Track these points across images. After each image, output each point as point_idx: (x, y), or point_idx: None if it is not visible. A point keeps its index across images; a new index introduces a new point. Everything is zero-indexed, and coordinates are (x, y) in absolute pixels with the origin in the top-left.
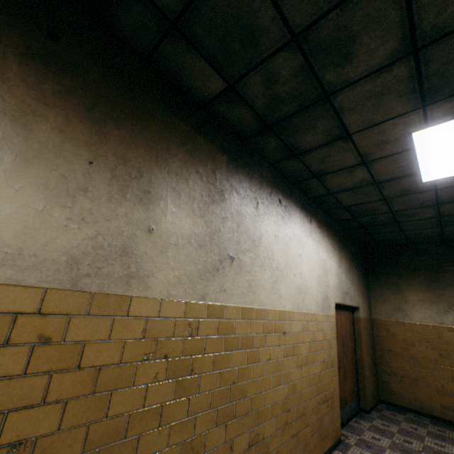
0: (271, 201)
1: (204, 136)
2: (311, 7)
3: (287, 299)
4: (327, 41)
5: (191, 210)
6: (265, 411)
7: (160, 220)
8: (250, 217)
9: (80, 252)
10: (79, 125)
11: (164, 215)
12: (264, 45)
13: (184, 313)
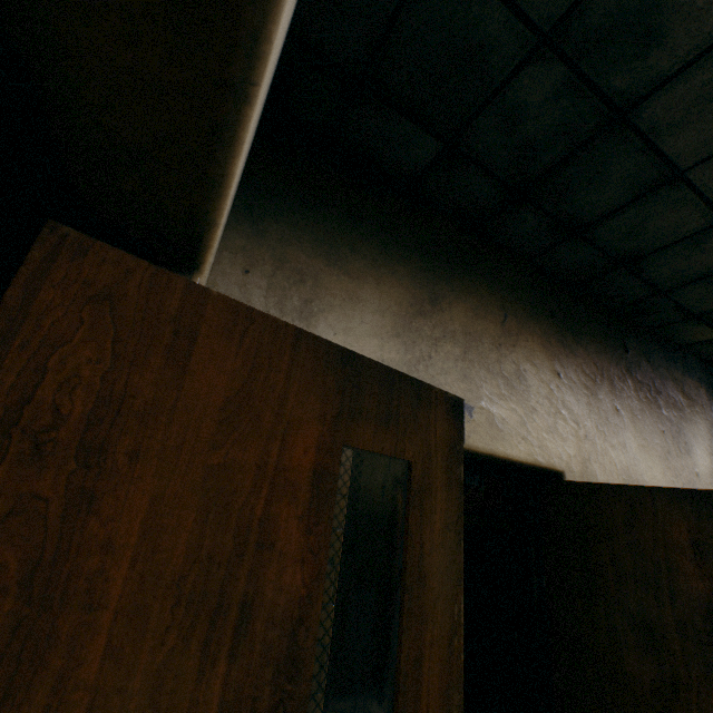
0: None
1: (687, 375)
2: None
3: None
4: None
5: (705, 449)
6: None
7: (697, 464)
8: None
9: None
10: (651, 406)
11: (696, 459)
12: None
13: None
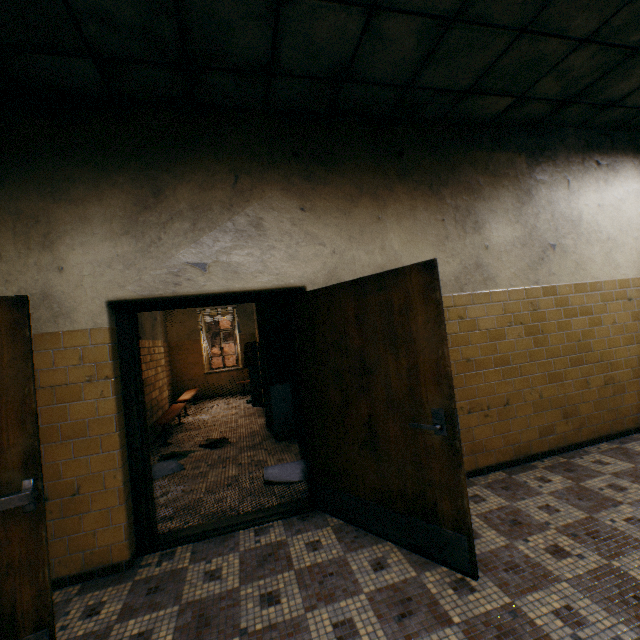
0: (584, 171)
1: (499, 150)
2: (597, 19)
3: (628, 266)
4: (622, 24)
5: (507, 221)
6: (617, 363)
7: (489, 238)
8: (562, 201)
9: (457, 273)
10: (430, 201)
11: (490, 233)
12: (551, 60)
13: (525, 296)
